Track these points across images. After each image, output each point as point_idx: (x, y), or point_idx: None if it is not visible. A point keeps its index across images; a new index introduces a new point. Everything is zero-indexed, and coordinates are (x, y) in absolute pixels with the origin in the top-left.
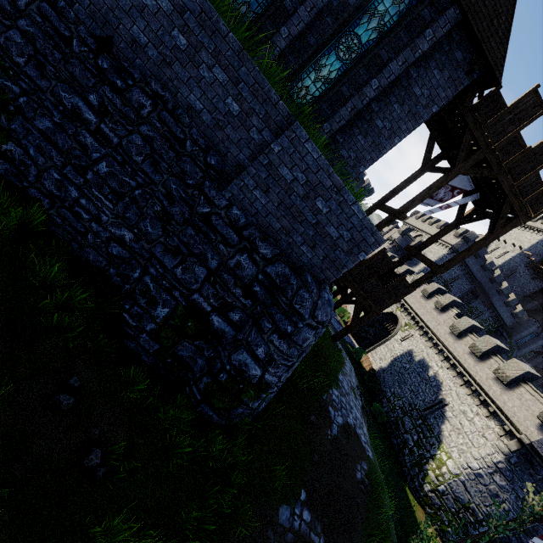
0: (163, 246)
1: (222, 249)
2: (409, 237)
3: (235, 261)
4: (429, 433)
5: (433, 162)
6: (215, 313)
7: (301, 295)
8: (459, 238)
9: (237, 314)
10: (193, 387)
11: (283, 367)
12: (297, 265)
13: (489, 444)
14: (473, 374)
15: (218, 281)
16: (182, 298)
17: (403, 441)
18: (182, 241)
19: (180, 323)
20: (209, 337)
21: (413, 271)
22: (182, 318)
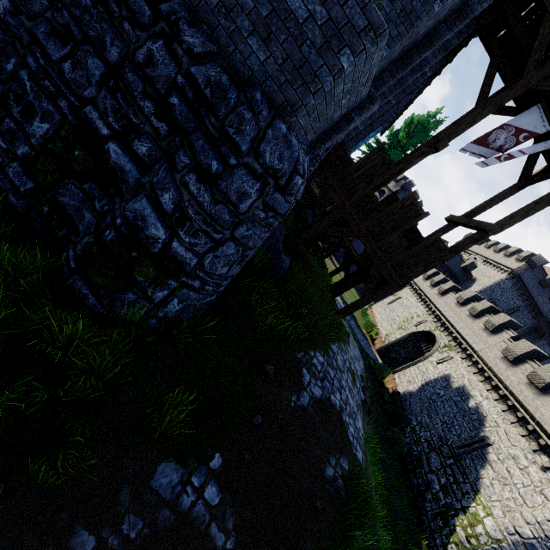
0: (49, 25)
1: (128, 30)
2: (459, 257)
3: (145, 52)
4: (463, 477)
5: (492, 98)
6: (113, 140)
7: (239, 113)
8: (522, 262)
9: (145, 144)
10: (70, 250)
11: (206, 239)
12: (243, 77)
13: (549, 505)
14: (530, 410)
15: (121, 88)
16: (71, 112)
17: (426, 483)
18: (73, 15)
19: (64, 151)
20: (104, 180)
21: (460, 289)
22: (68, 144)
